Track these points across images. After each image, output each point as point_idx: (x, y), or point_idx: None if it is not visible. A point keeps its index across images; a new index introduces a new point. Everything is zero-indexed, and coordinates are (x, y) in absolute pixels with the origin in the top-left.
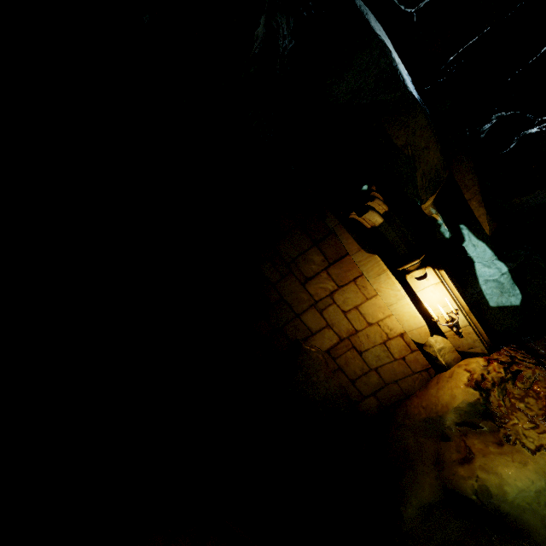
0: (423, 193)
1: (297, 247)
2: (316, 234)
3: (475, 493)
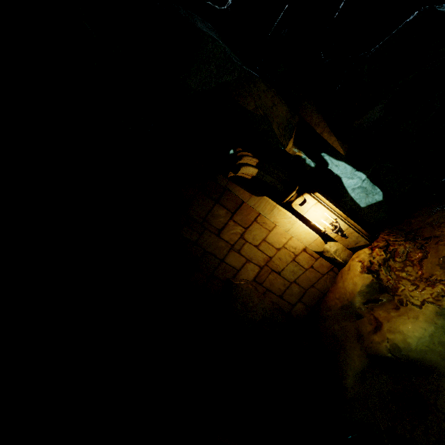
0: (283, 139)
1: (203, 209)
2: (215, 194)
3: (389, 351)
